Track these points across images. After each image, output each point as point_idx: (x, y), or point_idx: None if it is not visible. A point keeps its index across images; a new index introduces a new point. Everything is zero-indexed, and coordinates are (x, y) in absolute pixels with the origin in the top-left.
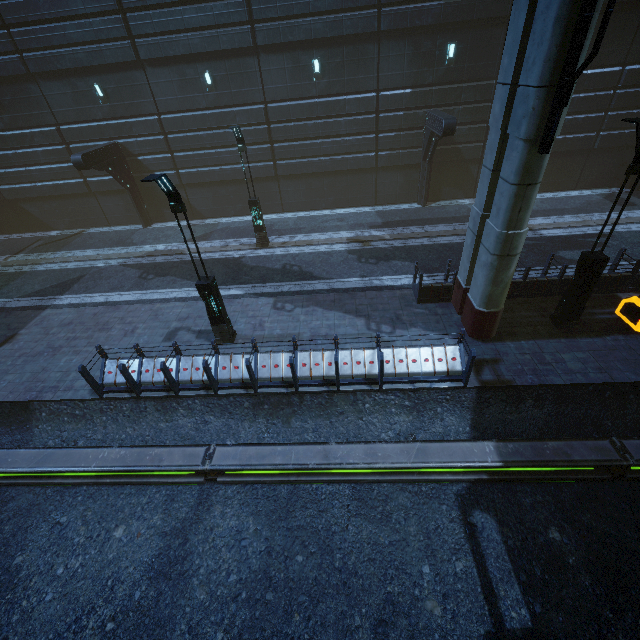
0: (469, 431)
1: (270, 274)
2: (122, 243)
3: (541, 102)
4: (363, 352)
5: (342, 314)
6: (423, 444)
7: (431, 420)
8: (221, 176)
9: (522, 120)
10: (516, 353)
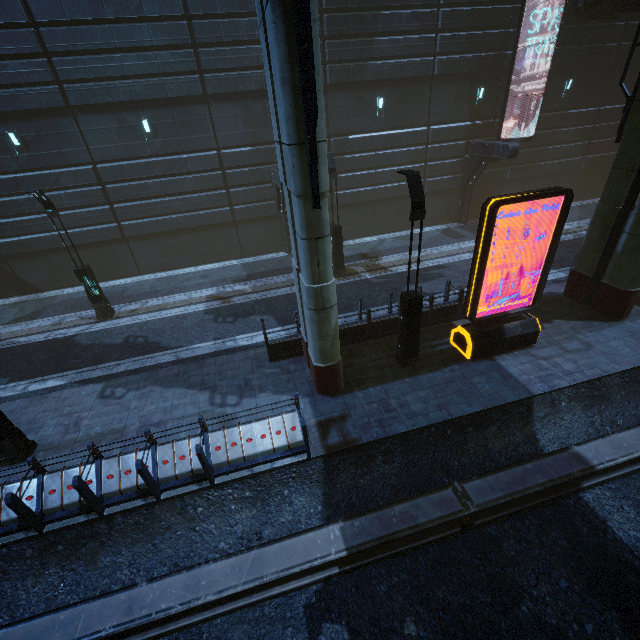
0: (321, 510)
1: (106, 352)
2: None
3: (297, 159)
4: (188, 442)
5: (184, 390)
6: (260, 550)
7: (279, 508)
8: (53, 243)
9: (290, 176)
10: (364, 404)
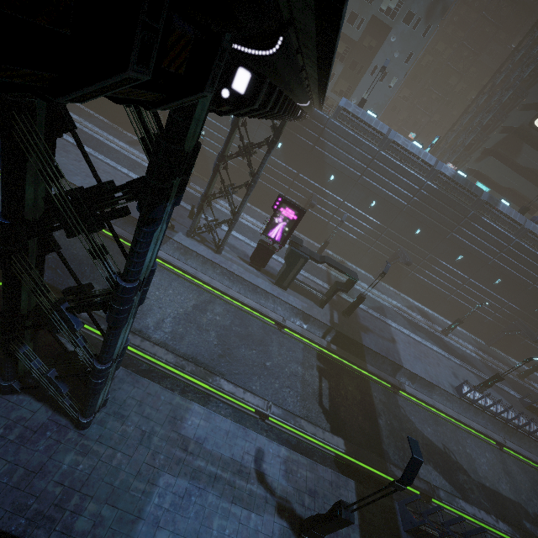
0: None
1: (462, 357)
2: (376, 288)
3: None
4: (536, 426)
5: (504, 399)
6: None
7: None
8: (426, 285)
9: None
10: None
